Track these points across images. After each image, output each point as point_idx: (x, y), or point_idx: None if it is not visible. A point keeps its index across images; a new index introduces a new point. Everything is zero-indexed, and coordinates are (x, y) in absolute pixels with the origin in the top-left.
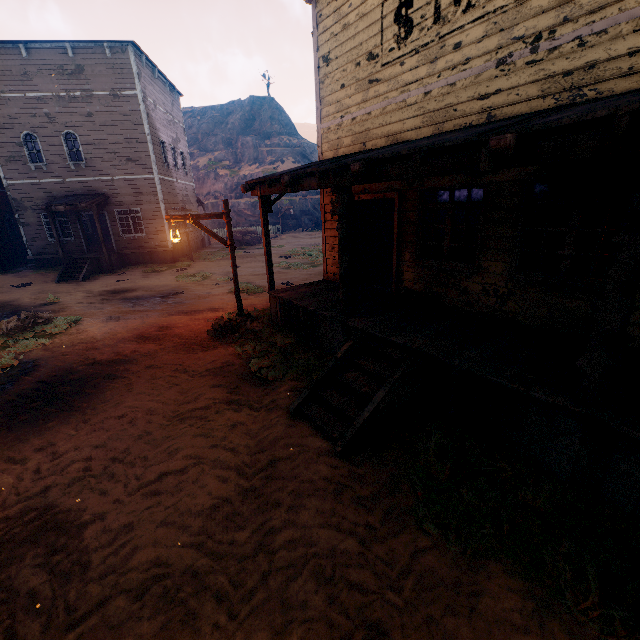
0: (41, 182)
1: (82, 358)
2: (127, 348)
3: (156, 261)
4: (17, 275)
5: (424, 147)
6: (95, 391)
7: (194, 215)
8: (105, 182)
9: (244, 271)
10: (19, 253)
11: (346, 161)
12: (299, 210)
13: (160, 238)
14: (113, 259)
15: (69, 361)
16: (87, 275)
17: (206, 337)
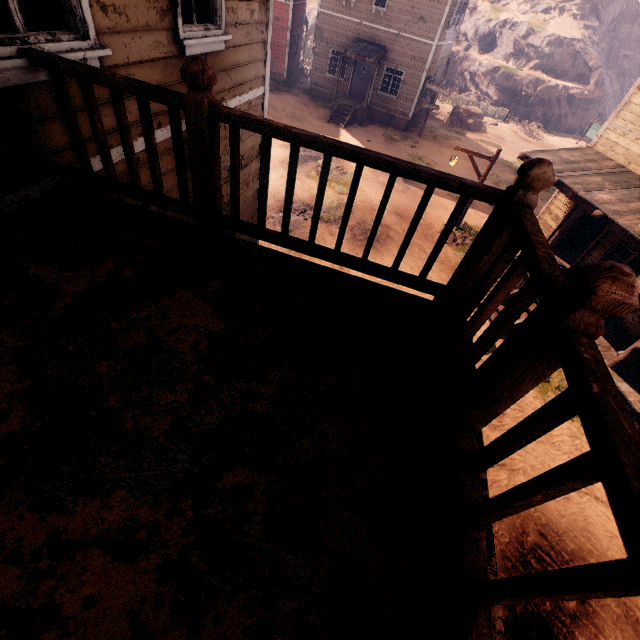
0: (344, 18)
1: (371, 216)
2: (392, 220)
3: (392, 125)
4: (300, 101)
5: (632, 234)
6: (385, 244)
7: (473, 152)
8: (391, 35)
9: (460, 172)
10: (294, 70)
11: (595, 205)
12: (539, 97)
13: (406, 106)
14: (364, 112)
15: (366, 215)
16: (347, 124)
17: (434, 234)
